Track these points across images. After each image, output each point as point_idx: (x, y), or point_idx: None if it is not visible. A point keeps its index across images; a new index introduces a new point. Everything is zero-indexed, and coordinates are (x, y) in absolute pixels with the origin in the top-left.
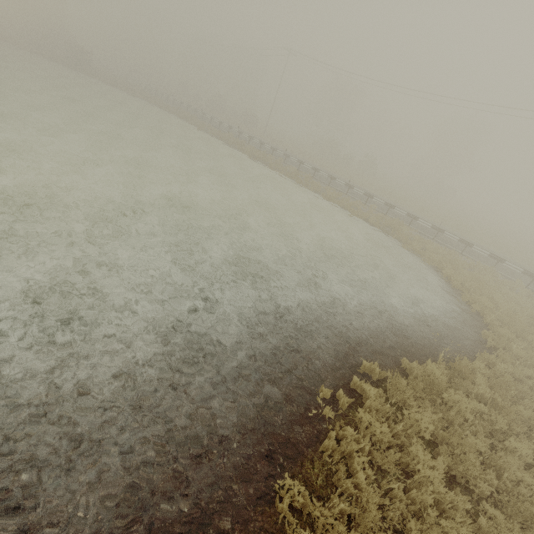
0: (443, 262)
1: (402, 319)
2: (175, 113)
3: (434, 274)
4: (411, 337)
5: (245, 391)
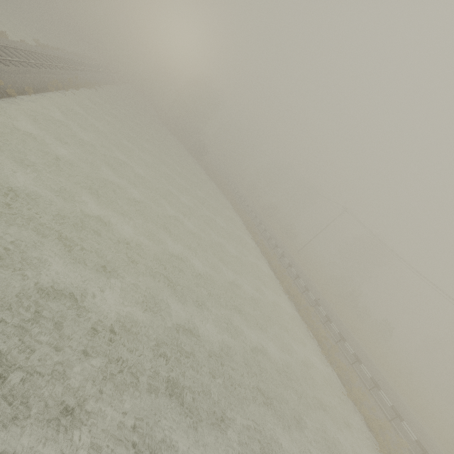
0: None
1: None
2: (240, 214)
3: None
4: None
5: None
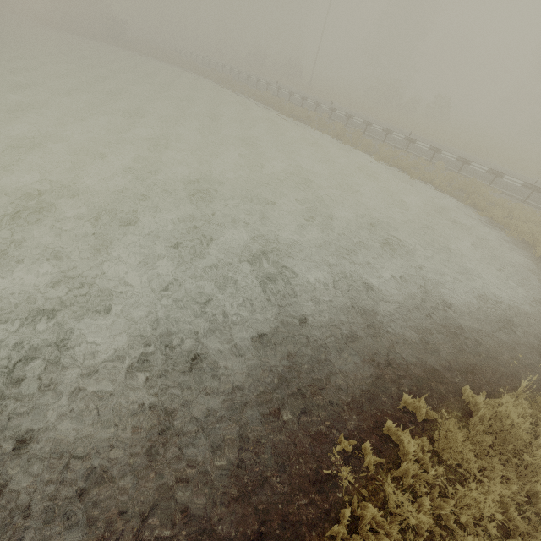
0: (537, 234)
1: (469, 324)
2: (209, 77)
3: (522, 253)
4: (481, 351)
5: (239, 440)
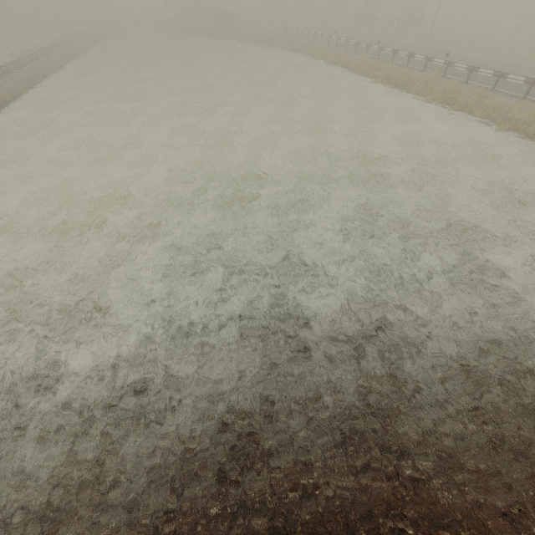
0: None
1: None
2: (304, 51)
3: None
4: None
5: (150, 525)
